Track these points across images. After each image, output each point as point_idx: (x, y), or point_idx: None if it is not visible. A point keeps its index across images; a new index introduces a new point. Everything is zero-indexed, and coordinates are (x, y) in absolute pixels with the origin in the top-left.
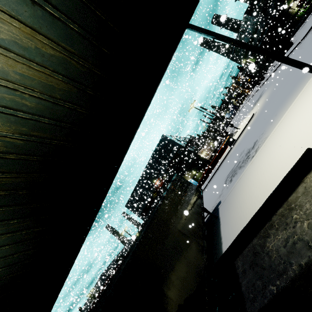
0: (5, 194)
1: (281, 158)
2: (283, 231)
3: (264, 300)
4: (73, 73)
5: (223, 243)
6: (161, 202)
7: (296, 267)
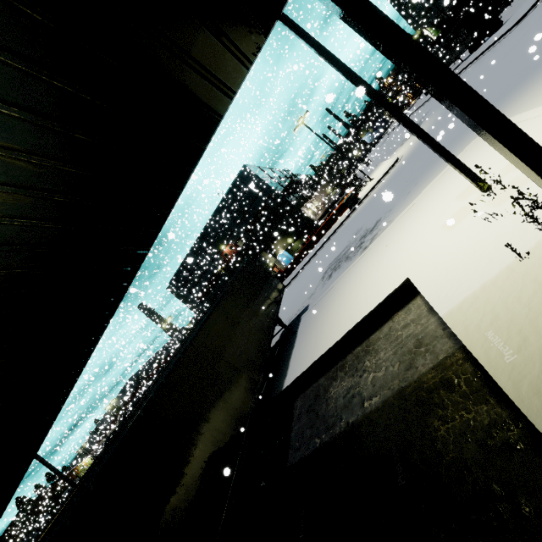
0: None
1: (383, 275)
2: (350, 378)
3: (306, 452)
4: (22, 178)
5: (288, 375)
6: (208, 315)
7: (344, 424)
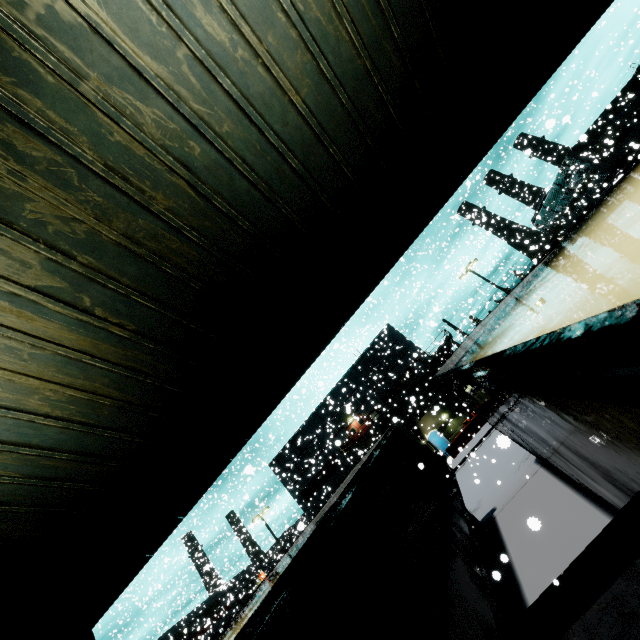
0: None
1: None
2: None
3: None
4: None
5: None
6: None
7: None
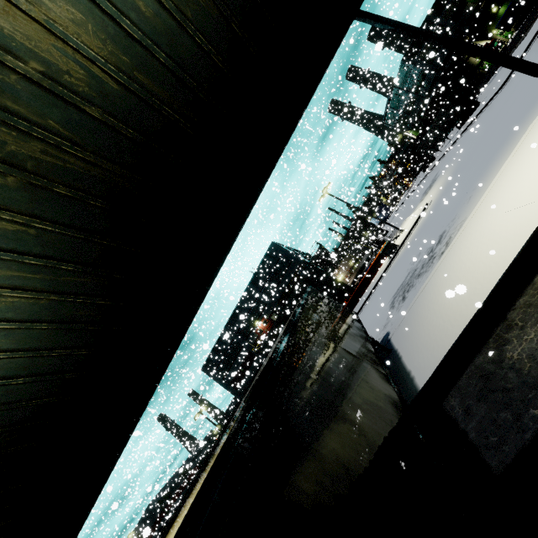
0: (66, 195)
1: (509, 225)
2: (537, 326)
3: (524, 436)
4: None
5: (416, 376)
6: (301, 309)
7: None
